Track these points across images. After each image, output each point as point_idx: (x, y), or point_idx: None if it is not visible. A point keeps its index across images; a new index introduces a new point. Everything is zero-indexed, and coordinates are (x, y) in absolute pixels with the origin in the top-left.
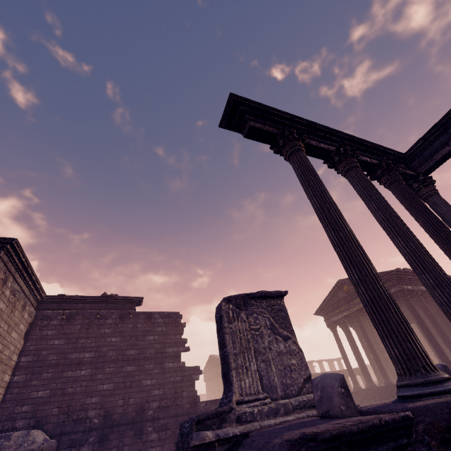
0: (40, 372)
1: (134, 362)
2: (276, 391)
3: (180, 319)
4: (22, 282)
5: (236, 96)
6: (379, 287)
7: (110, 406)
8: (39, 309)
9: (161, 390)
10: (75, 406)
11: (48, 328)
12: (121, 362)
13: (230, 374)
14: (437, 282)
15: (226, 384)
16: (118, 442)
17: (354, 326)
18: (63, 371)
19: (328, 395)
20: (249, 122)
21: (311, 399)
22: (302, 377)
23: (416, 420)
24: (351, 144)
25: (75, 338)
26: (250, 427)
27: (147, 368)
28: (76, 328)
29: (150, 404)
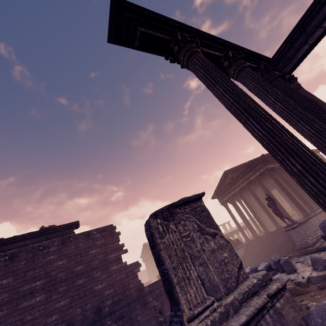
0: None
1: (83, 275)
2: (219, 289)
3: (114, 230)
4: None
5: None
6: None
7: (71, 317)
8: None
9: (111, 290)
10: None
11: None
12: (72, 279)
13: (174, 292)
14: None
15: (172, 301)
16: None
17: (238, 200)
18: (17, 304)
19: None
20: (138, 27)
21: (251, 287)
22: (236, 266)
23: None
24: None
25: (23, 272)
26: None
27: (96, 276)
28: (22, 264)
29: (105, 303)
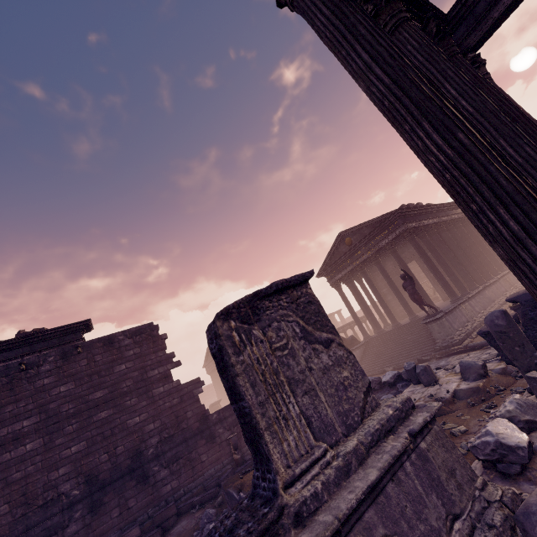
0: None
1: (107, 405)
2: (334, 430)
3: (156, 332)
4: None
5: None
6: None
7: (91, 467)
8: None
9: (157, 422)
10: (36, 490)
11: None
12: (87, 412)
13: (261, 444)
14: None
15: (257, 456)
16: (118, 500)
17: (357, 278)
18: None
19: None
20: None
21: (385, 423)
22: (361, 391)
23: None
24: None
25: None
26: (323, 532)
27: (129, 405)
28: None
29: (147, 442)
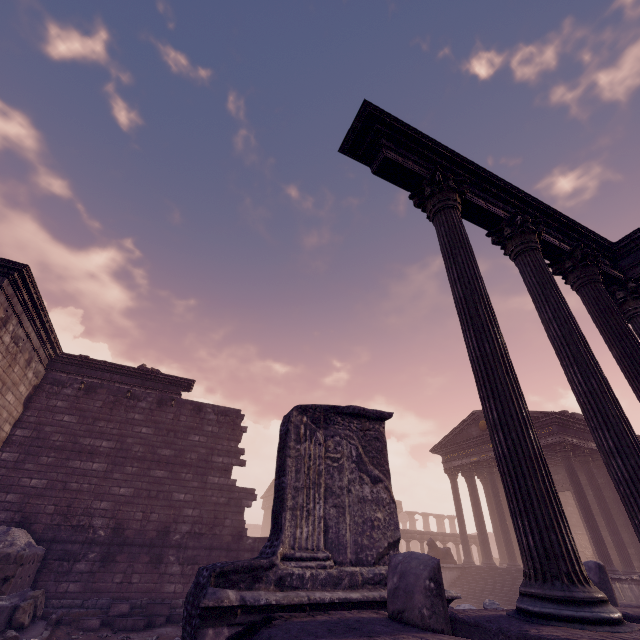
0: (38, 454)
1: (166, 466)
2: (345, 552)
3: (240, 421)
4: (31, 329)
5: (372, 107)
6: (527, 438)
7: (125, 517)
8: (50, 369)
9: (196, 511)
10: (78, 509)
11: (59, 397)
12: (149, 463)
13: (282, 515)
14: (619, 447)
15: (275, 527)
16: (127, 566)
17: (483, 478)
18: (68, 459)
19: (408, 588)
20: (384, 150)
21: None
22: (387, 539)
23: None
24: (535, 214)
25: (93, 418)
26: (293, 597)
27: (183, 477)
28: (96, 405)
29: (178, 525)
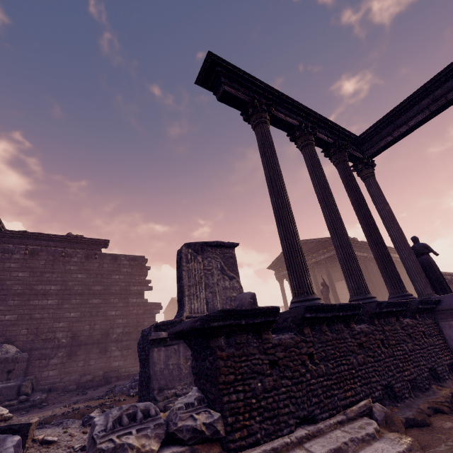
0: (6, 299)
1: (99, 296)
2: None
3: (145, 263)
4: None
5: (214, 56)
6: (295, 242)
7: (77, 330)
8: None
9: (124, 320)
10: (44, 329)
11: (11, 261)
12: (87, 295)
13: (183, 299)
14: (341, 244)
15: (180, 306)
16: (85, 356)
17: None
18: (29, 300)
19: (242, 303)
20: (223, 86)
21: None
22: None
23: (289, 316)
24: (314, 121)
25: (40, 272)
26: None
27: (112, 301)
28: (40, 263)
29: (114, 329)
